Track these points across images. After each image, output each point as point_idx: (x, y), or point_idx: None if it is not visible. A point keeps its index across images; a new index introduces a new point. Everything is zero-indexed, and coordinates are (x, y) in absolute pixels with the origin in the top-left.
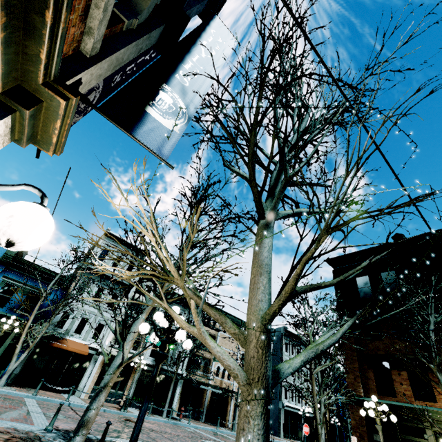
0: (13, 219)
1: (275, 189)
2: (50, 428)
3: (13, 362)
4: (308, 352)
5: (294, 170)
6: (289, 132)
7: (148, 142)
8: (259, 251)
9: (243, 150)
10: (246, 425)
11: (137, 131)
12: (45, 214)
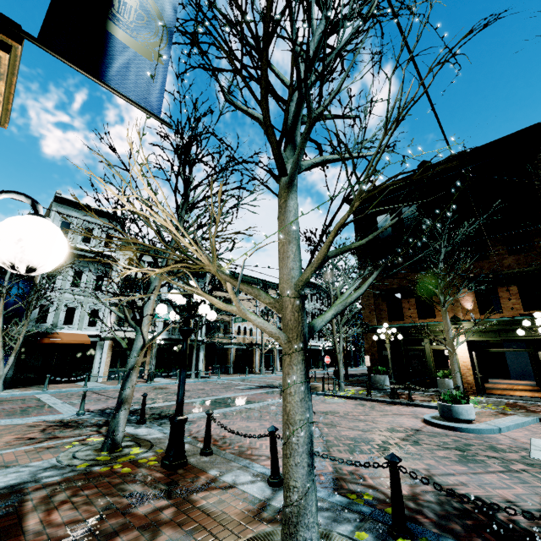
0: (23, 243)
1: (294, 131)
2: (81, 412)
3: (1, 367)
4: (338, 306)
5: (320, 108)
6: (314, 52)
7: (128, 91)
8: (285, 216)
9: (245, 69)
10: (291, 370)
11: (107, 74)
12: (53, 228)
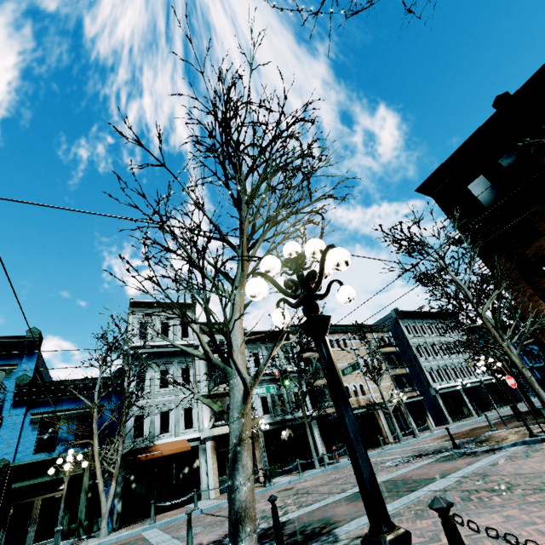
0: None
1: None
2: None
3: (103, 502)
4: None
5: None
6: None
7: None
8: None
9: None
10: None
11: None
12: None
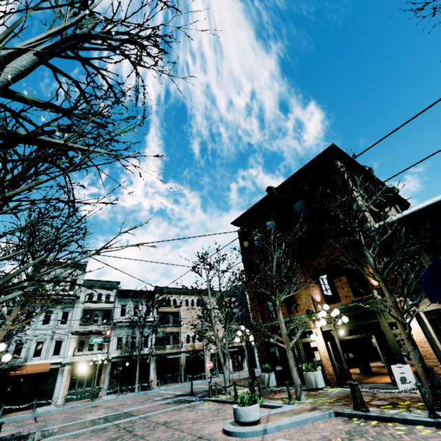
0: None
1: None
2: None
3: None
4: None
5: None
6: None
7: None
8: None
9: None
10: None
11: None
12: None
